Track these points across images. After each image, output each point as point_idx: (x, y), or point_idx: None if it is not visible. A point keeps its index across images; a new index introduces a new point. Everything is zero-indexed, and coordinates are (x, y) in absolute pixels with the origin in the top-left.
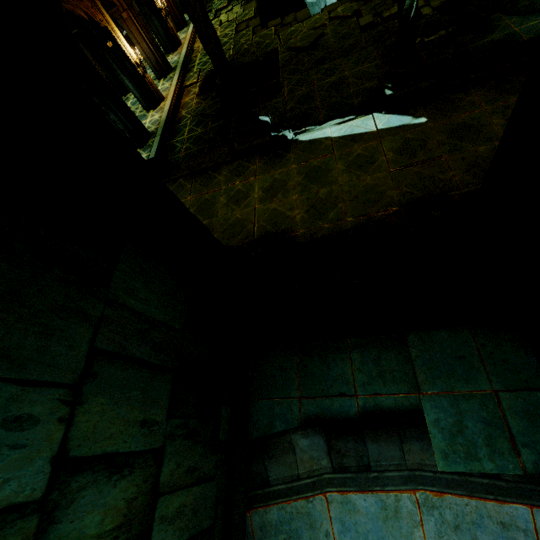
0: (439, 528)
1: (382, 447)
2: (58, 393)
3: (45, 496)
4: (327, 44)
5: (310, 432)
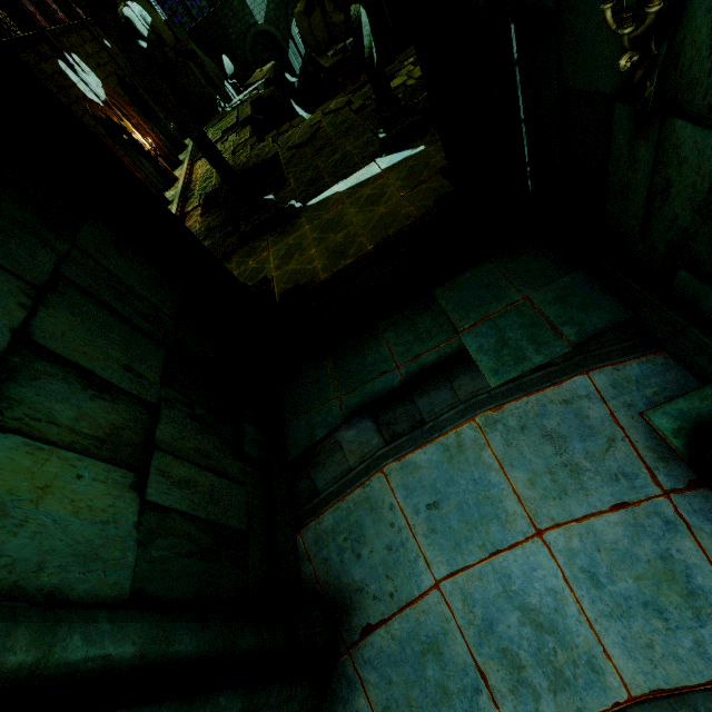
0: (506, 438)
1: (432, 397)
2: (19, 283)
3: (5, 354)
4: (326, 134)
5: (354, 421)
